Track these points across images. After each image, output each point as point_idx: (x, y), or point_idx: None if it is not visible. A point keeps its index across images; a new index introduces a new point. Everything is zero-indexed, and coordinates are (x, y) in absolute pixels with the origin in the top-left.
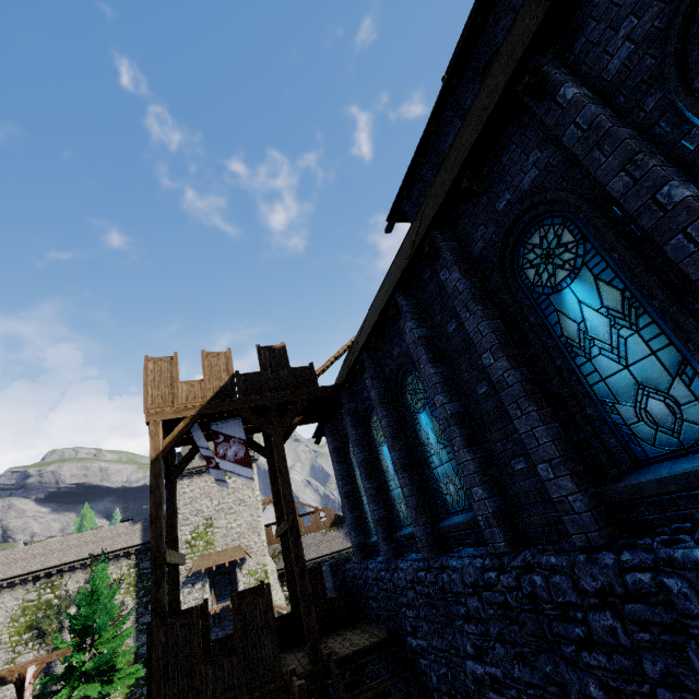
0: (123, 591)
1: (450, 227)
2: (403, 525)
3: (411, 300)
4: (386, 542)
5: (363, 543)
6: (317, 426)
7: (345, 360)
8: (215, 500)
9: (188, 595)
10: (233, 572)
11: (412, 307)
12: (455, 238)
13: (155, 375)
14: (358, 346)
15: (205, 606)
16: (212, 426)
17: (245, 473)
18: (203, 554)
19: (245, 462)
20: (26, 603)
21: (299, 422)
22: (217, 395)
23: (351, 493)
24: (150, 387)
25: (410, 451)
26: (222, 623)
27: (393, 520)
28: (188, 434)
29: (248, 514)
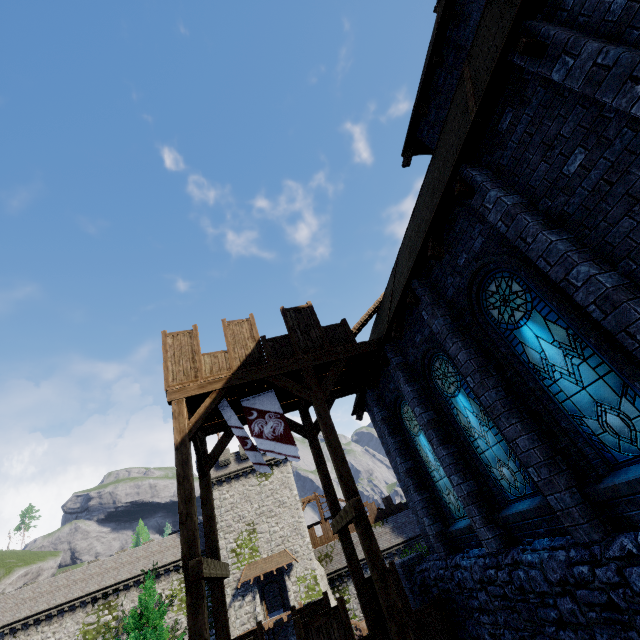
0: (176, 608)
1: (545, 18)
2: (511, 499)
3: (482, 171)
4: (487, 526)
5: (442, 532)
6: (355, 401)
7: (377, 321)
8: (255, 504)
9: (239, 609)
10: (281, 580)
11: (487, 176)
12: (561, 24)
13: (175, 350)
14: (399, 284)
15: (260, 633)
16: (242, 402)
17: (287, 451)
18: (250, 562)
19: (285, 438)
20: (86, 627)
21: (337, 393)
22: (244, 365)
23: (413, 469)
24: (170, 363)
25: (509, 387)
26: (277, 639)
27: (492, 493)
28: (218, 418)
29: (289, 516)
